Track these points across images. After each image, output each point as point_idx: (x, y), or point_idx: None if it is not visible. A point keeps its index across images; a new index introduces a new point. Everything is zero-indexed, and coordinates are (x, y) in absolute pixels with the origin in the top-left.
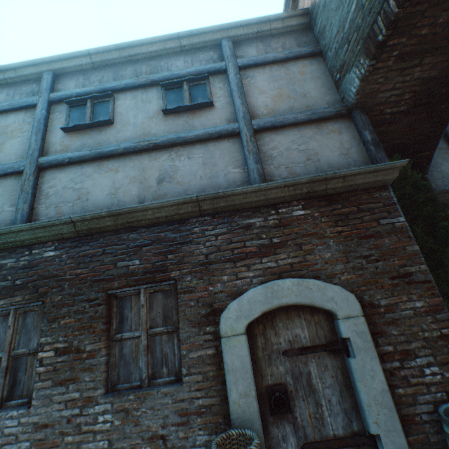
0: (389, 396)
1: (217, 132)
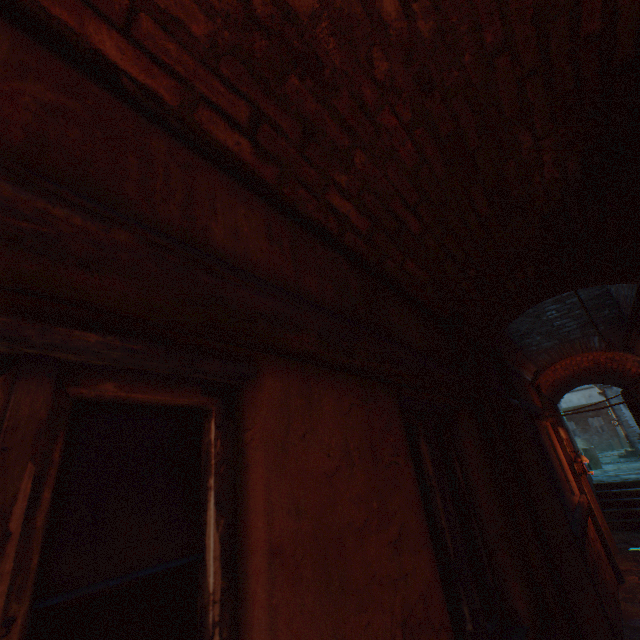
0: None
1: None
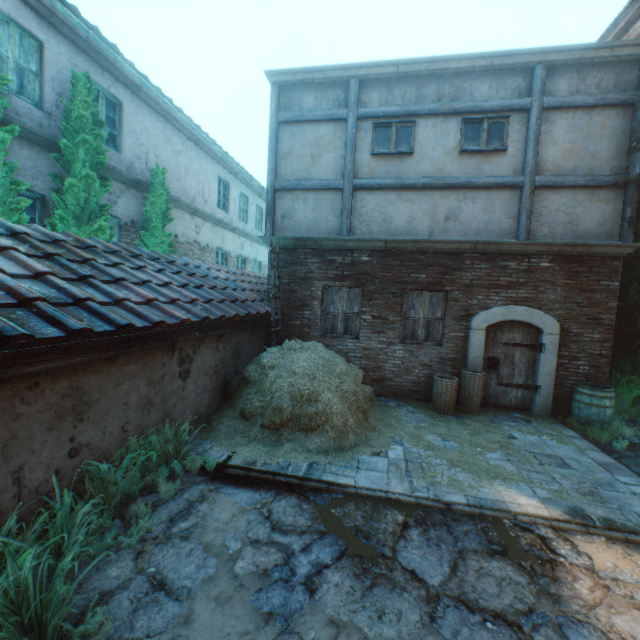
0: (553, 373)
1: (502, 184)
